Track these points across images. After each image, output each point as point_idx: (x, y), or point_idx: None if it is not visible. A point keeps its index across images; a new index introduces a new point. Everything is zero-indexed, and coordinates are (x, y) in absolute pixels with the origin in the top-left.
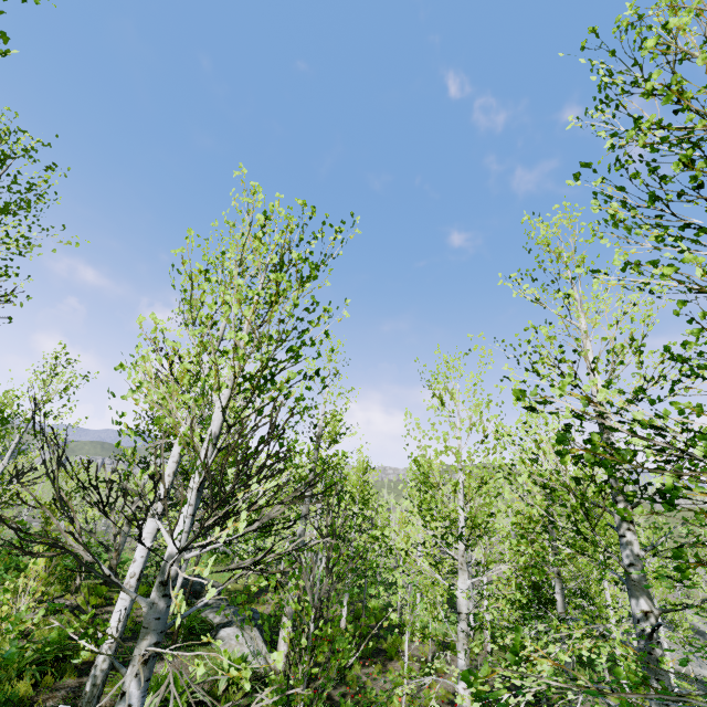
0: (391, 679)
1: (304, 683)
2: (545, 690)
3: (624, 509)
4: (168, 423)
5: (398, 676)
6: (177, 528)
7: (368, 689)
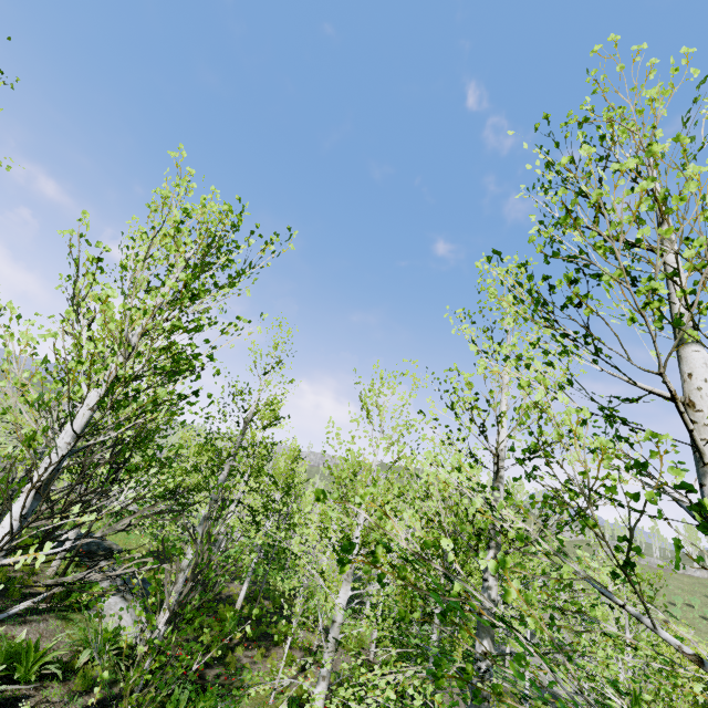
0: (249, 679)
1: (139, 684)
2: (388, 707)
3: (405, 612)
4: (9, 420)
5: (256, 676)
6: (0, 530)
7: (244, 673)
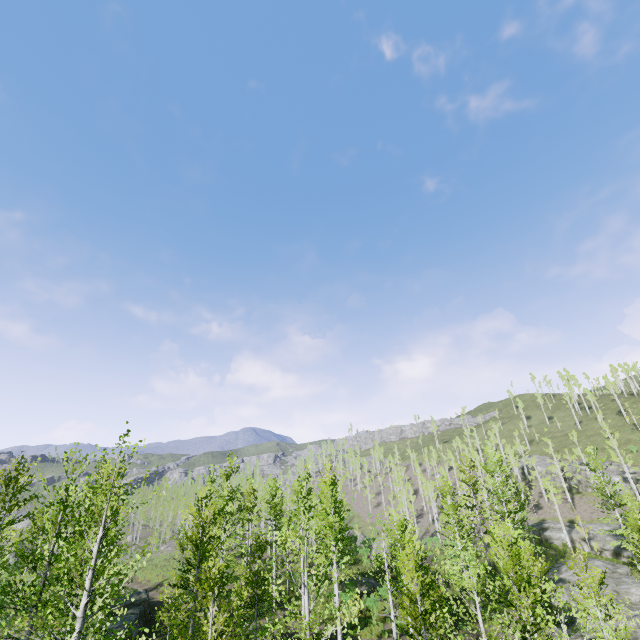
0: None
1: None
2: None
3: None
4: None
5: None
6: None
7: None
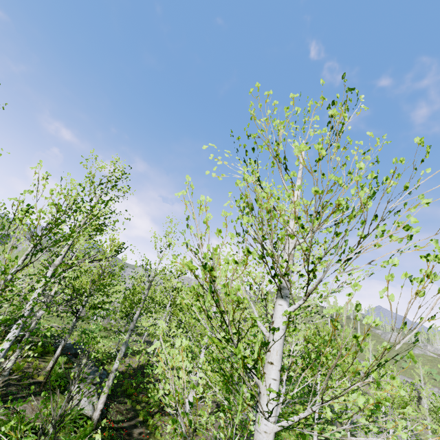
0: None
1: None
2: None
3: None
4: None
5: None
6: None
7: (156, 432)
